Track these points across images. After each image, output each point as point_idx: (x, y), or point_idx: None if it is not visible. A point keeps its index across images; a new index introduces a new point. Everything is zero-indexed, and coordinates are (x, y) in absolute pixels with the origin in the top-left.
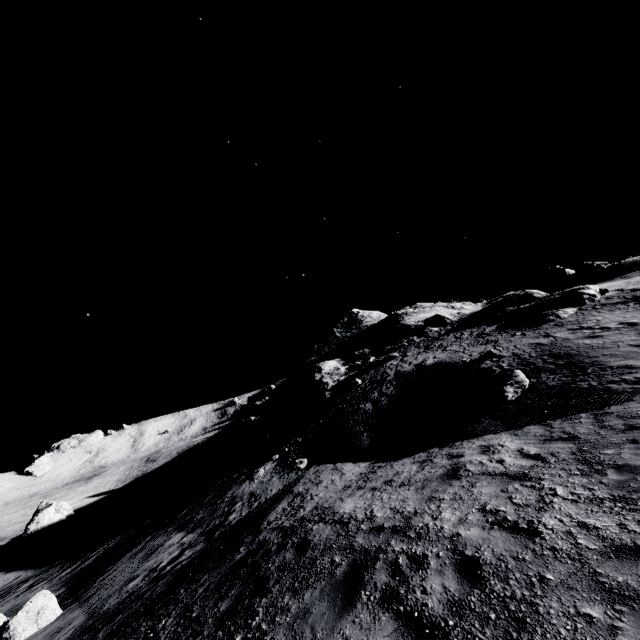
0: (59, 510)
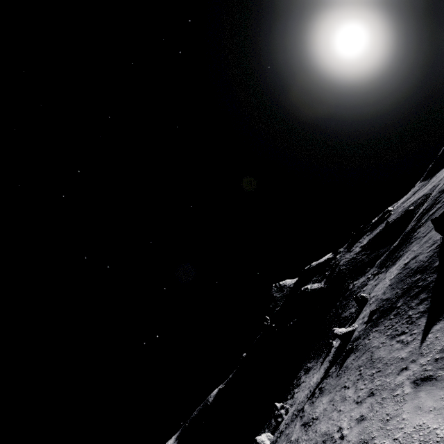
0: None
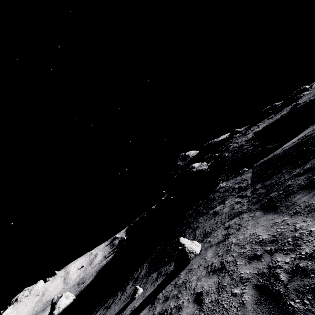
0: (68, 297)
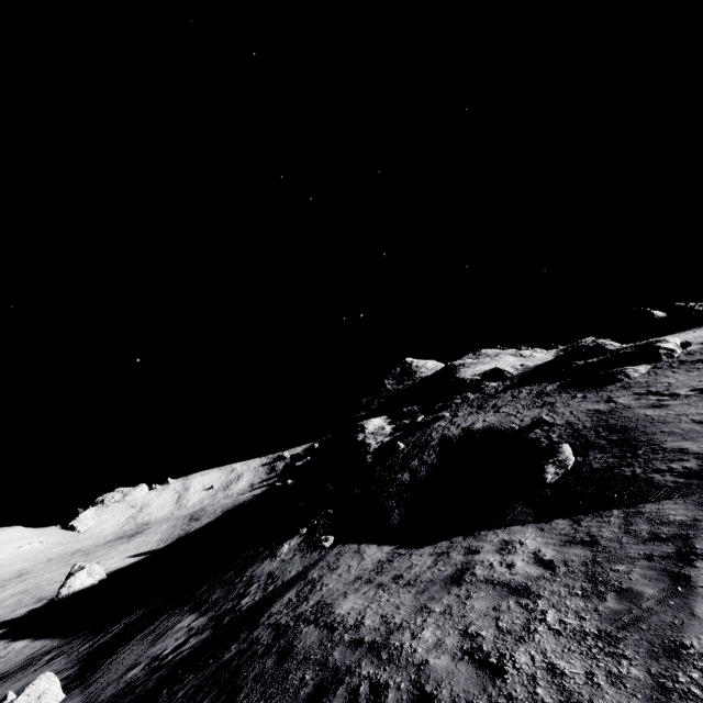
0: (91, 574)
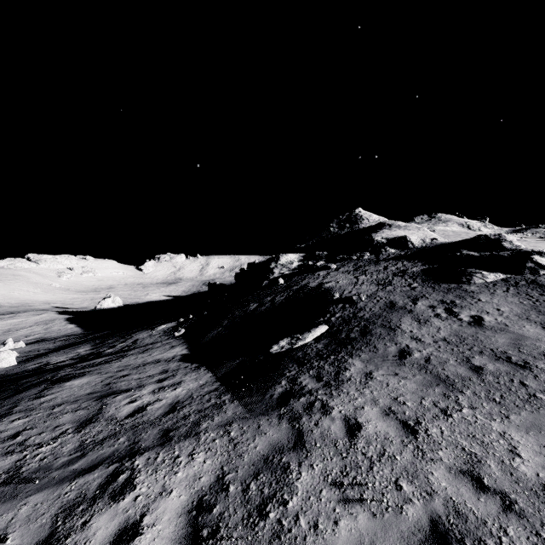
0: (114, 301)
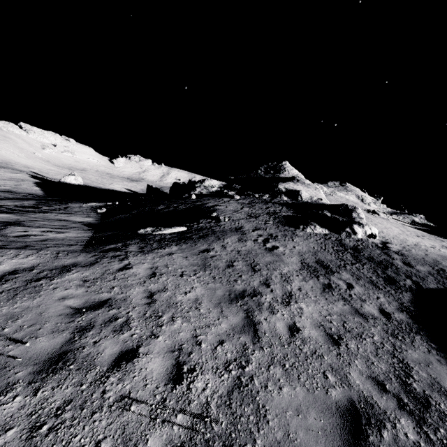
0: (76, 179)
